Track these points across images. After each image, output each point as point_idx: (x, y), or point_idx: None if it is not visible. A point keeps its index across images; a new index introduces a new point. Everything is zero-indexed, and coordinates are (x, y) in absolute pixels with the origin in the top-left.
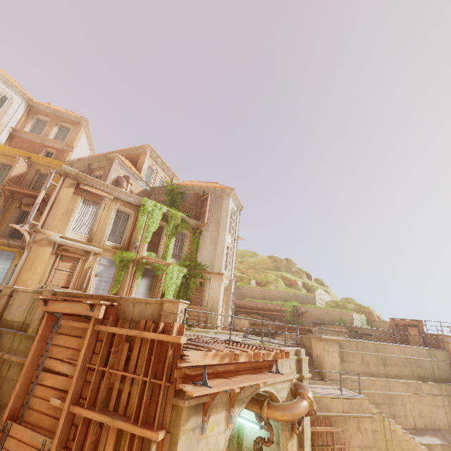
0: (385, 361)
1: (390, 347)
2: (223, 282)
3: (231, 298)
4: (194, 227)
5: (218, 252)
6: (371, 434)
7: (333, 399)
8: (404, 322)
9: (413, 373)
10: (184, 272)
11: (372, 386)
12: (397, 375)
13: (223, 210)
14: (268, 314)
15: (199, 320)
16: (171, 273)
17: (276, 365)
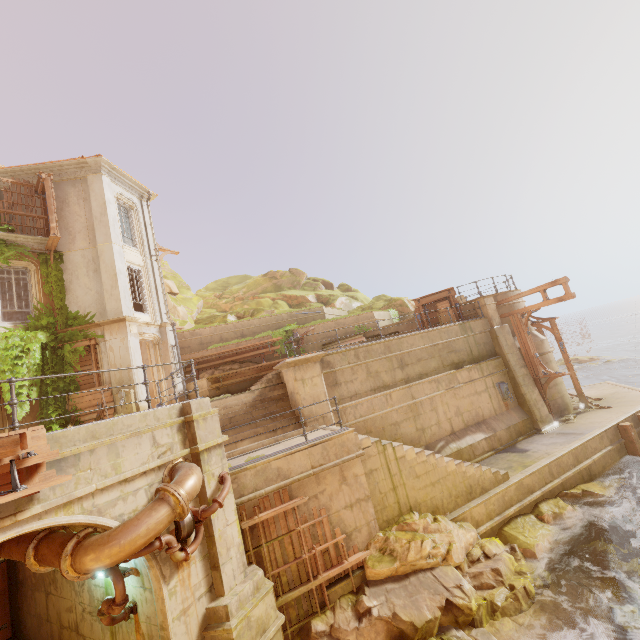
0: (402, 362)
1: (407, 339)
2: (130, 332)
3: (171, 354)
4: (39, 252)
5: (106, 284)
6: (365, 479)
7: (291, 455)
8: (432, 298)
9: (444, 362)
10: (40, 340)
11: (386, 403)
12: (423, 374)
13: (93, 203)
14: (250, 357)
15: (100, 411)
16: (5, 349)
17: (12, 473)
